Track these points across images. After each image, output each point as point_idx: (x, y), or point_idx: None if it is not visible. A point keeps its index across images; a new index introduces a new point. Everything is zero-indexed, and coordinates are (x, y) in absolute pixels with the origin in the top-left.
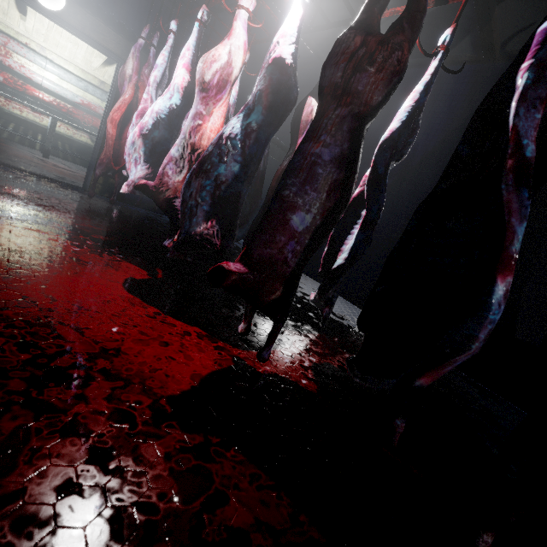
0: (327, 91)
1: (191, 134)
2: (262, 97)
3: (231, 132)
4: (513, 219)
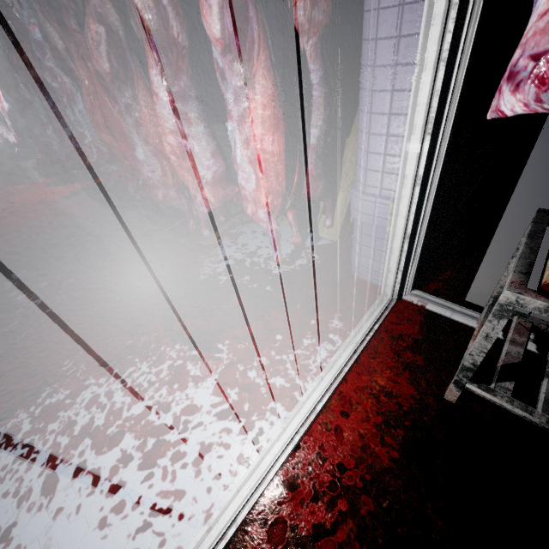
0: (2, 89)
1: (4, 112)
2: (0, 89)
3: (8, 108)
4: (39, 115)
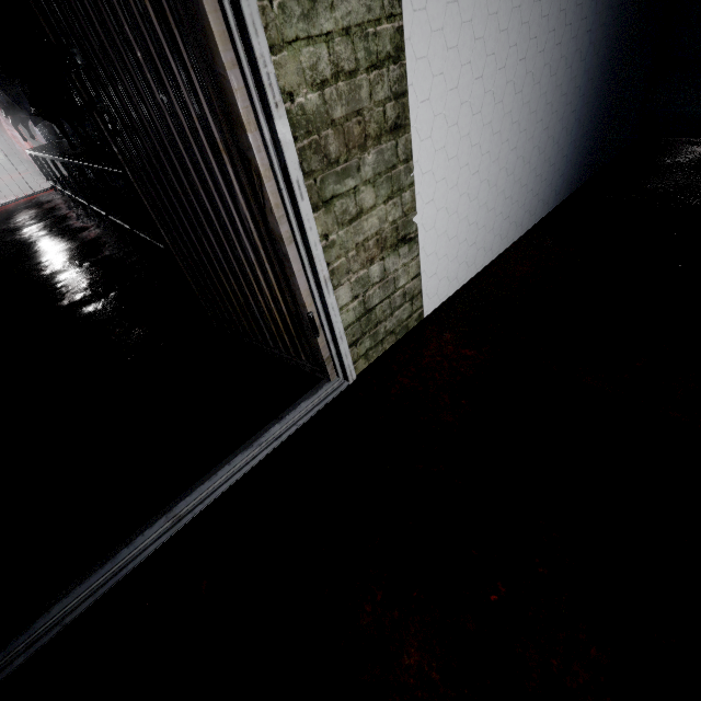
0: None
1: None
2: None
3: None
4: None
